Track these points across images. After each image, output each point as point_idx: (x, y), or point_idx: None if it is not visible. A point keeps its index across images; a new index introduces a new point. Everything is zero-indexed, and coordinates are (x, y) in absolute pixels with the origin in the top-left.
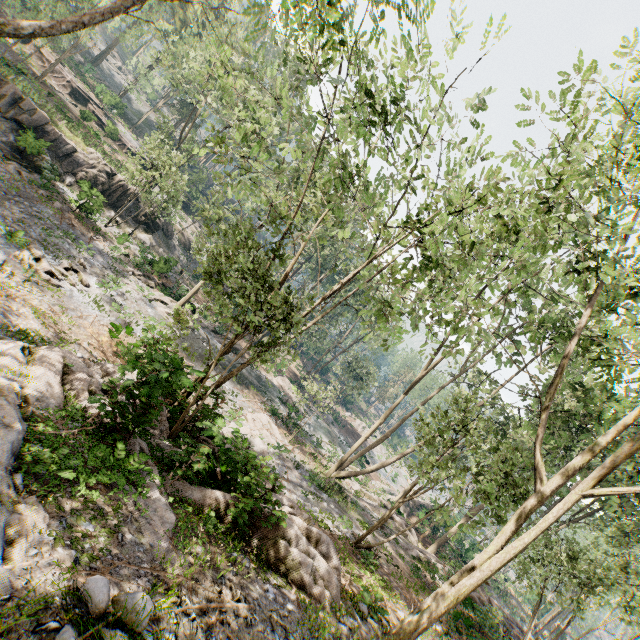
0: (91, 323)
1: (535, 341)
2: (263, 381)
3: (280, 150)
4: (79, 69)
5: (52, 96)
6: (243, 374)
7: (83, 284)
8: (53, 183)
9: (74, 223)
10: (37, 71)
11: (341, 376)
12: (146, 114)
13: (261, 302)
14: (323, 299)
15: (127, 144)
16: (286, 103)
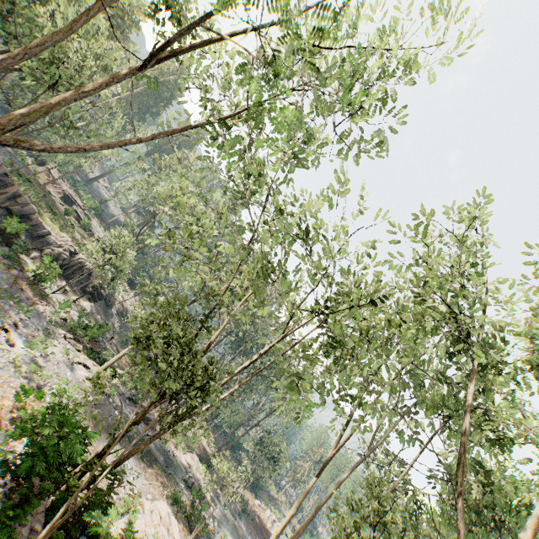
0: (0, 384)
1: (431, 417)
2: (170, 458)
3: (216, 247)
4: (75, 184)
5: (46, 197)
6: (150, 449)
7: (9, 343)
8: (19, 255)
9: (24, 288)
10: (41, 181)
11: (252, 453)
12: (117, 216)
13: (182, 368)
14: (241, 368)
15: (95, 234)
16: (225, 215)
